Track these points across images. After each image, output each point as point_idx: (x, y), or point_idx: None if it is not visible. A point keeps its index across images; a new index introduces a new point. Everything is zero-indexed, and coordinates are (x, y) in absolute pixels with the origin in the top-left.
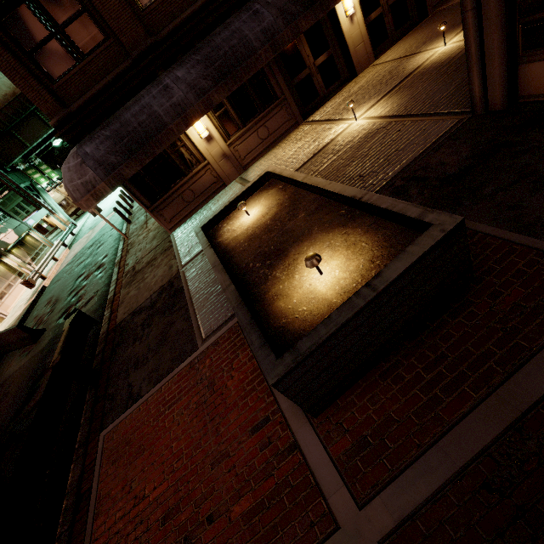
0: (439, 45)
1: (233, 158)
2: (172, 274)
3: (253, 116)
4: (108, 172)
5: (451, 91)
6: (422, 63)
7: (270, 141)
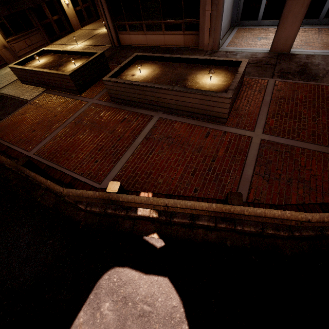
0: (104, 29)
1: (11, 50)
2: None
3: (21, 31)
4: None
5: (107, 41)
6: (99, 32)
7: (33, 48)
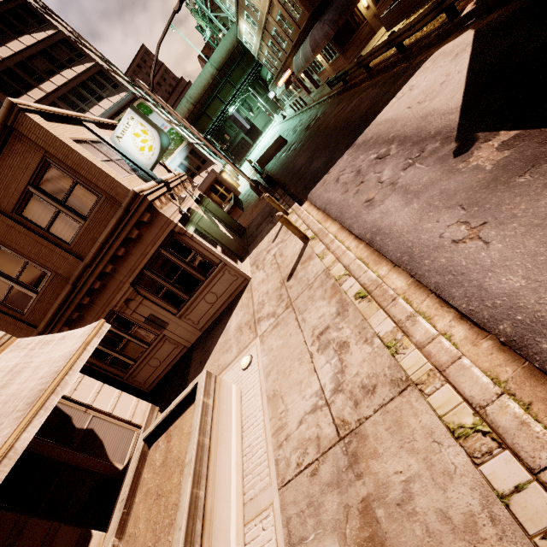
0: None
1: (379, 16)
2: None
3: None
4: (333, 25)
5: None
6: None
7: None
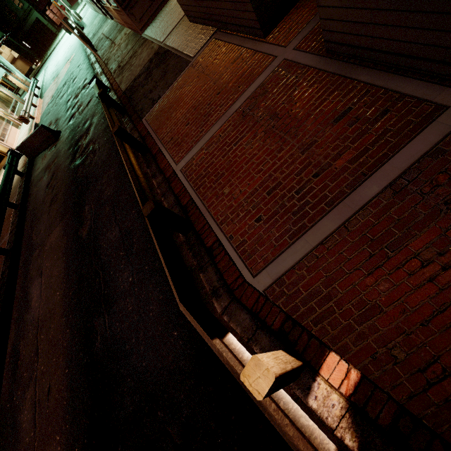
0: None
1: None
2: (155, 49)
3: None
4: None
5: None
6: None
7: None
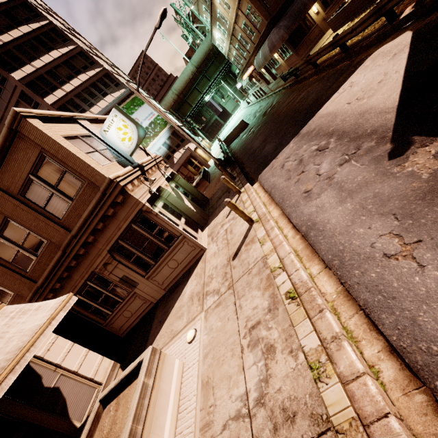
0: None
1: (327, 20)
2: None
3: None
4: (288, 29)
5: None
6: None
7: None
